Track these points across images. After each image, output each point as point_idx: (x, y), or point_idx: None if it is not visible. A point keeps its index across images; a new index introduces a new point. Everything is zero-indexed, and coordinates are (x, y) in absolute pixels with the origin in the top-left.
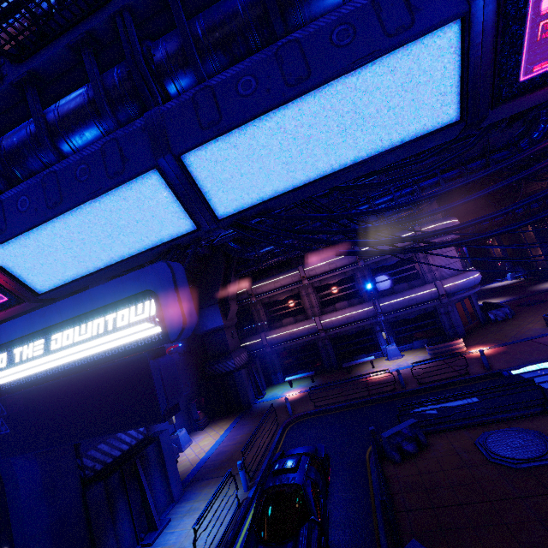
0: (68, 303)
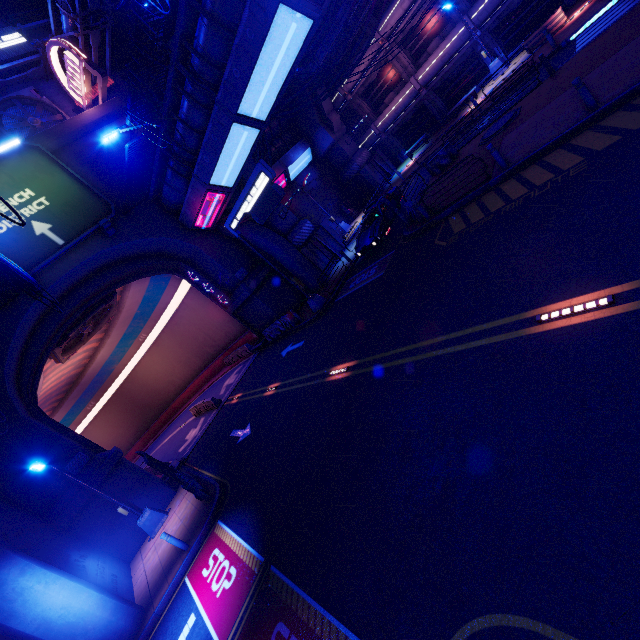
0: (248, 184)
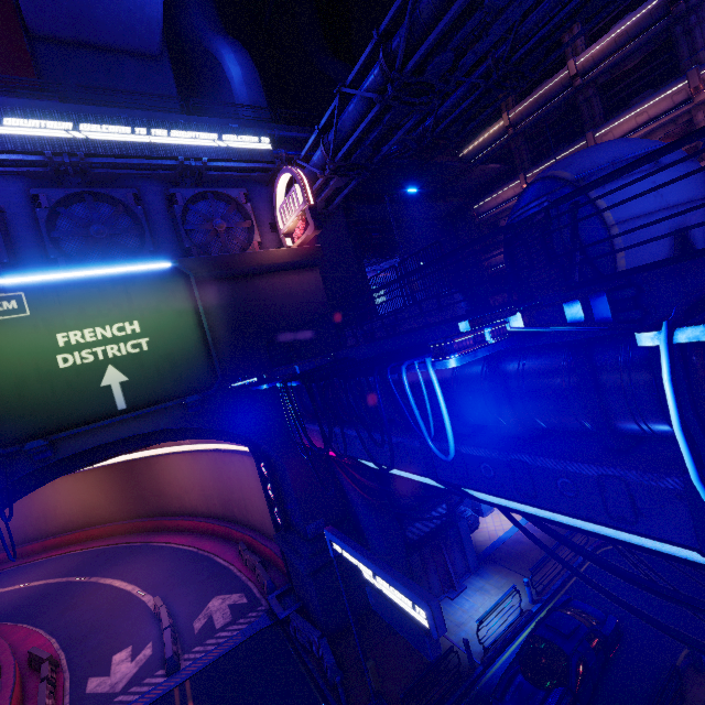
0: (390, 579)
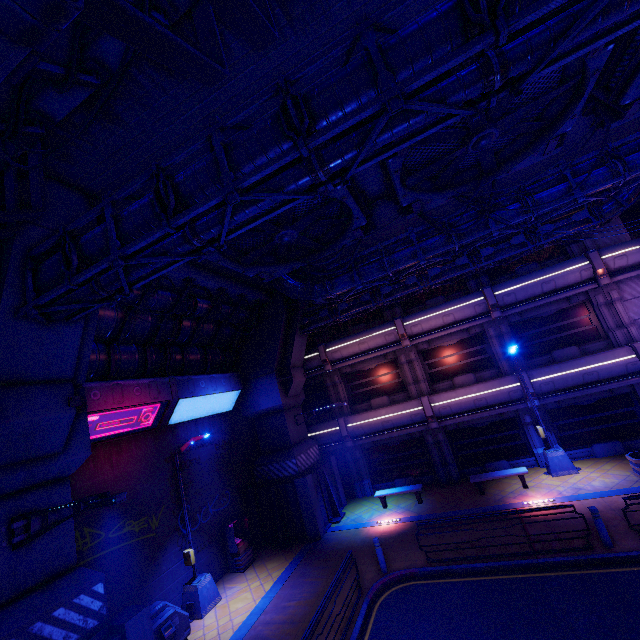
0: None
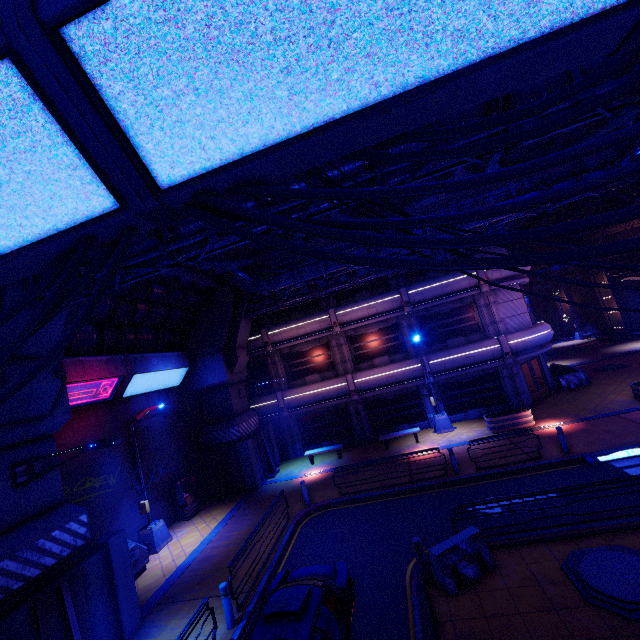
0: None
